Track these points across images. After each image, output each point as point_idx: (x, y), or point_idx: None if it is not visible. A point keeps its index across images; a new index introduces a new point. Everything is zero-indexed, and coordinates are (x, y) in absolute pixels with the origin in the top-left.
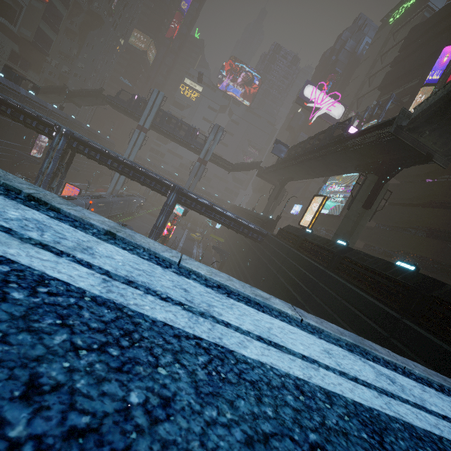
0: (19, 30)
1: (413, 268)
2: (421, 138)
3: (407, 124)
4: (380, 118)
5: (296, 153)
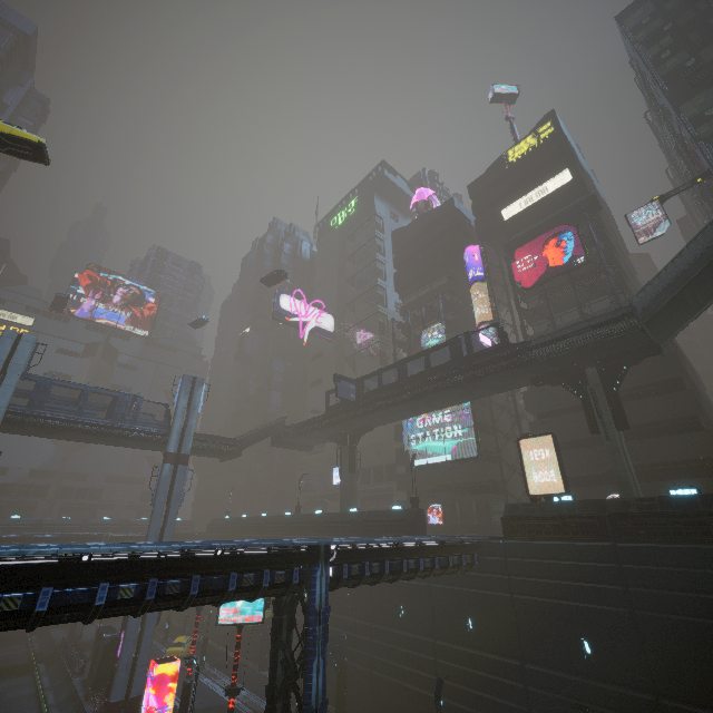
0: None
1: None
2: (652, 329)
3: (642, 317)
4: (442, 320)
5: (388, 387)
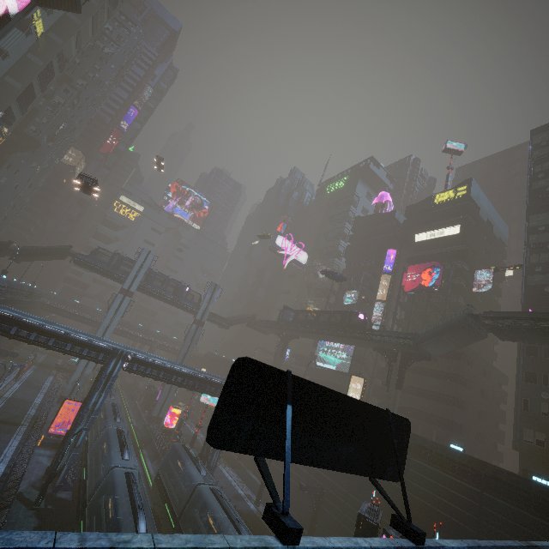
0: None
1: (462, 449)
2: (426, 348)
3: (419, 342)
4: (358, 289)
5: (308, 322)
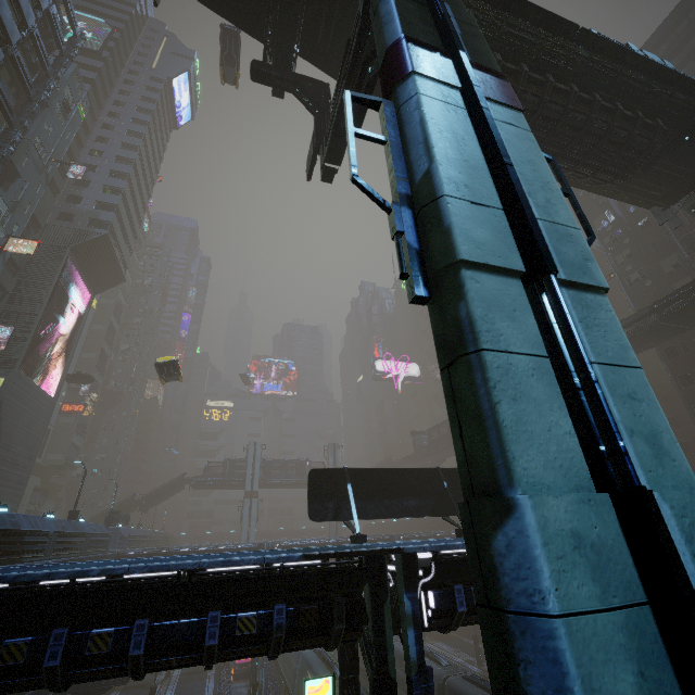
0: (45, 459)
1: None
2: None
3: None
4: None
5: (443, 437)
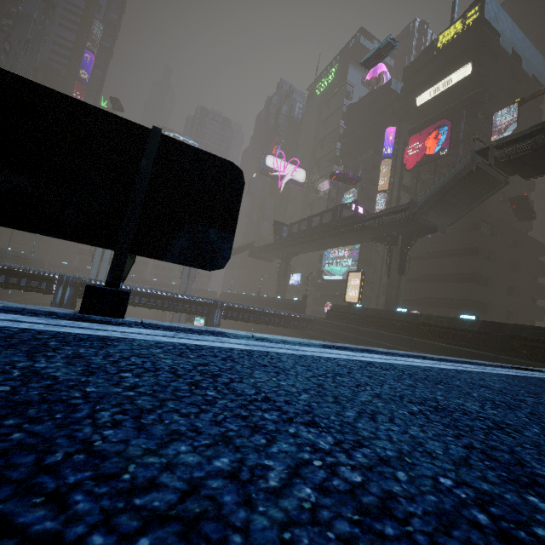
0: None
1: (474, 317)
2: (428, 218)
3: (417, 210)
4: (357, 186)
5: (301, 232)
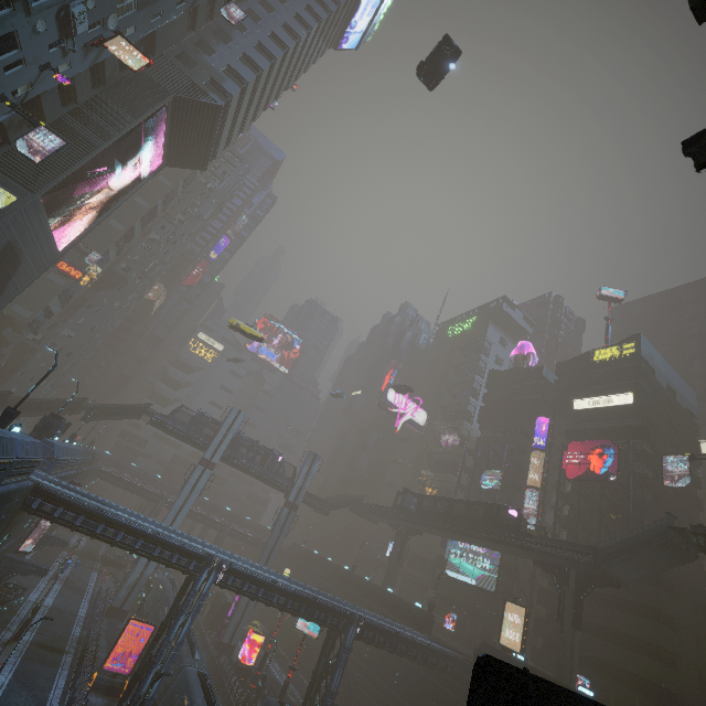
0: (10, 307)
1: None
2: (612, 570)
3: (602, 560)
4: (501, 468)
5: (438, 513)
